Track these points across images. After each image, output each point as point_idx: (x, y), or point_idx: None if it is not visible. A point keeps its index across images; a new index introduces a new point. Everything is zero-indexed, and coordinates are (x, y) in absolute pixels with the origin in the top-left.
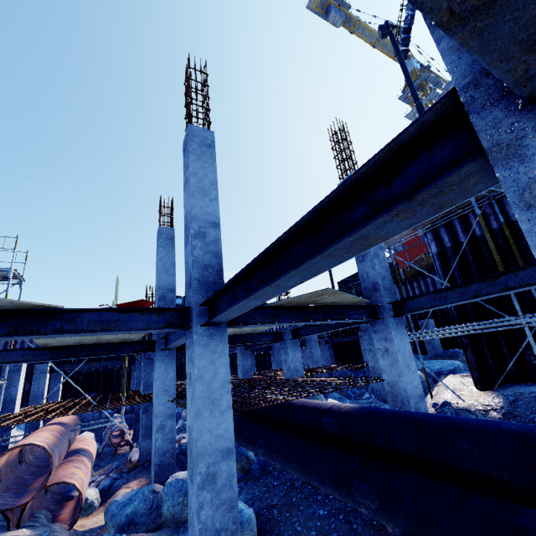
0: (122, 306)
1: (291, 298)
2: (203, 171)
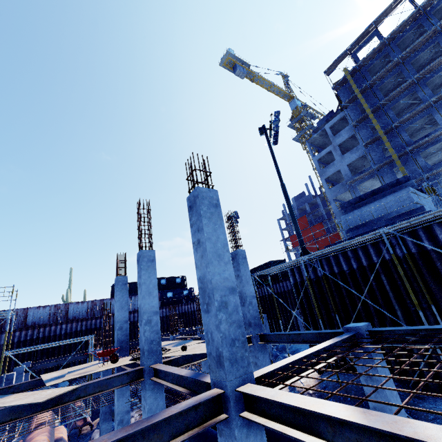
0: (100, 354)
1: (198, 354)
2: (149, 279)
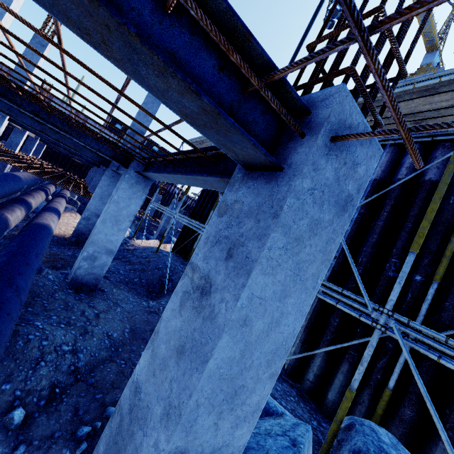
0: None
1: None
2: None
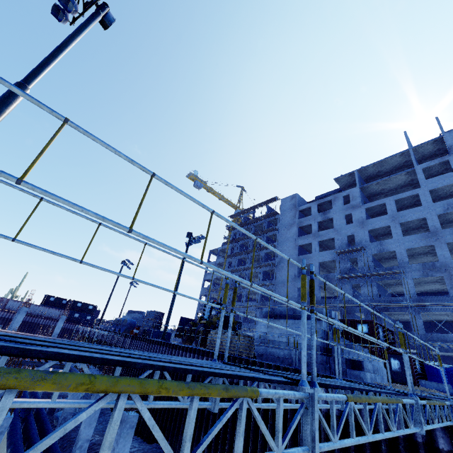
0: None
1: None
2: None
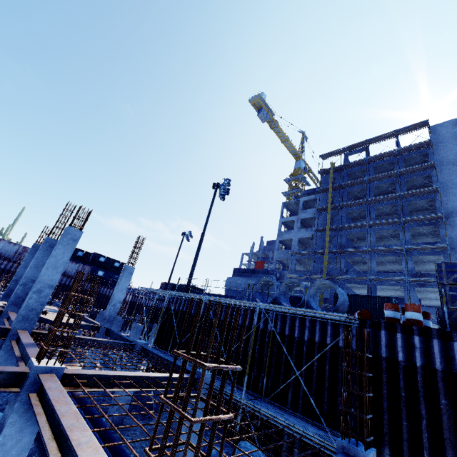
0: None
1: (46, 318)
2: (42, 258)
